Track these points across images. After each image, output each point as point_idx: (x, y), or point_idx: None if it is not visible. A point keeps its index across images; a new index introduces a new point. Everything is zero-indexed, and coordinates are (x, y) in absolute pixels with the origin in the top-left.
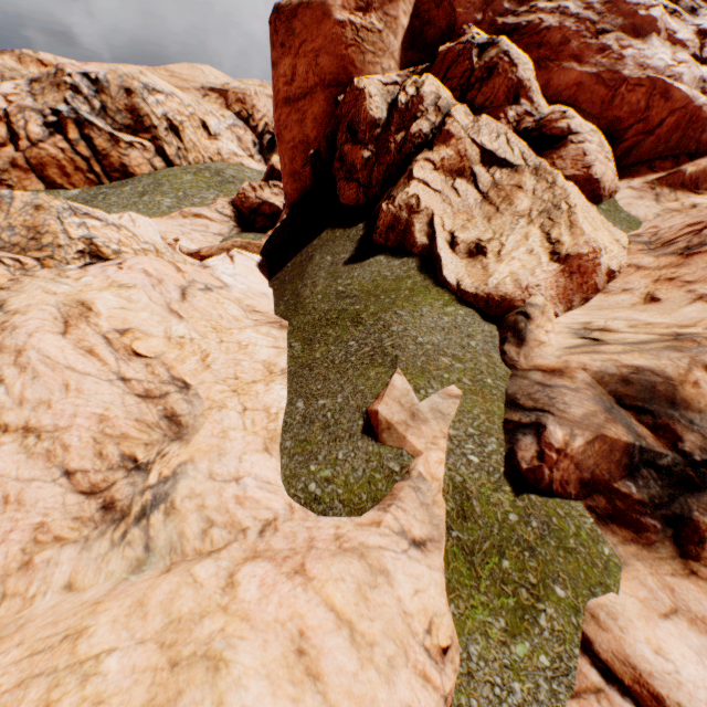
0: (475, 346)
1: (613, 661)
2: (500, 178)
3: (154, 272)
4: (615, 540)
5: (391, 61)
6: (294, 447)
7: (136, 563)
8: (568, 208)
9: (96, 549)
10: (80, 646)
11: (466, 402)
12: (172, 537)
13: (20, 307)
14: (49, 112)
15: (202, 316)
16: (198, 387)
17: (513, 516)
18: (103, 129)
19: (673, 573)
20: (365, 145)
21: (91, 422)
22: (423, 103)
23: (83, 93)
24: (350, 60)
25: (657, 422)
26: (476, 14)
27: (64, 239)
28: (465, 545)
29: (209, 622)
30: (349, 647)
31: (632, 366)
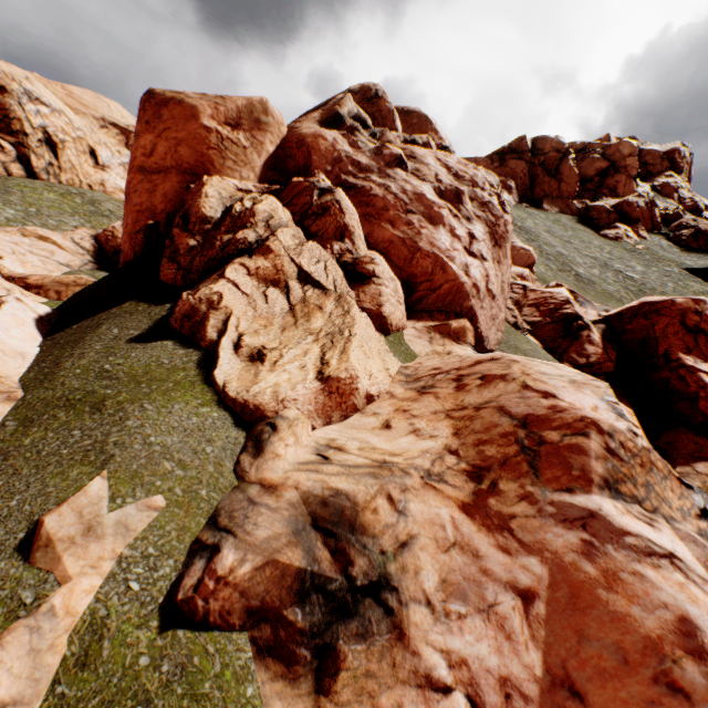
0: (210, 452)
1: None
2: (311, 296)
3: None
4: (267, 677)
5: (252, 173)
6: None
7: None
8: (349, 335)
9: None
10: None
11: (165, 516)
12: None
13: None
14: None
15: None
16: None
17: (145, 659)
18: None
19: None
20: (193, 234)
21: None
22: (255, 217)
23: None
24: (211, 159)
25: (339, 545)
26: (328, 166)
27: None
28: (68, 704)
29: None
30: None
31: (335, 488)
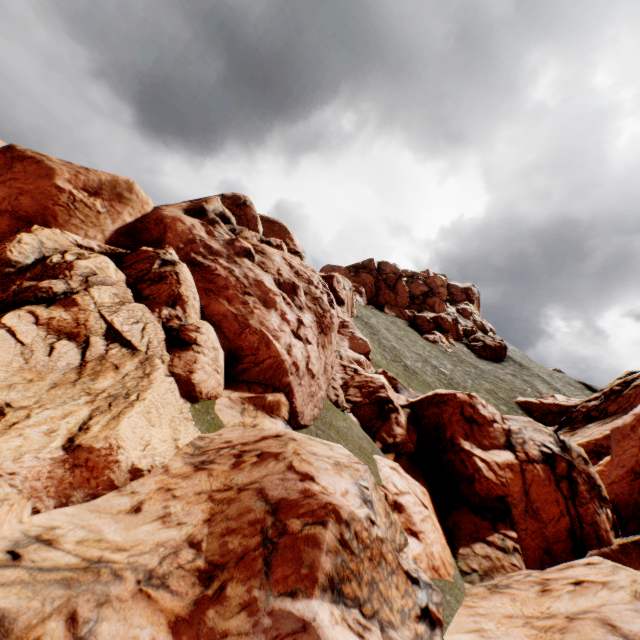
0: None
1: None
2: (114, 354)
3: None
4: None
5: (100, 234)
6: None
7: None
8: (136, 399)
9: None
10: None
11: None
12: None
13: None
14: None
15: None
16: None
17: None
18: None
19: None
20: None
21: None
22: (73, 270)
23: None
24: (55, 213)
25: None
26: (181, 243)
27: None
28: None
29: None
30: None
31: None
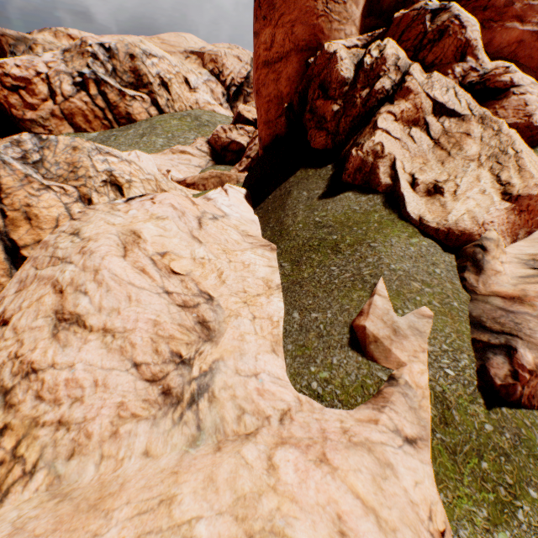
0: (440, 273)
1: None
2: (449, 126)
3: (178, 206)
4: None
5: (352, 27)
6: (295, 350)
7: (191, 439)
8: (514, 153)
9: (162, 426)
10: (174, 511)
11: (438, 322)
12: (216, 420)
13: (91, 235)
14: (76, 74)
15: (214, 241)
16: (218, 298)
17: (488, 423)
18: (114, 86)
19: None
20: (334, 100)
21: (148, 326)
22: (386, 63)
23: (100, 59)
24: (320, 28)
25: None
26: None
27: (93, 172)
28: (448, 444)
29: (265, 500)
30: (378, 532)
31: None
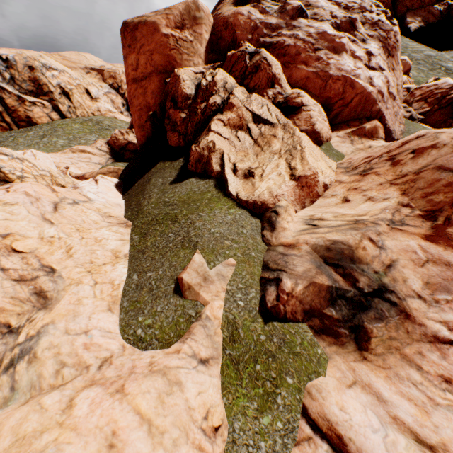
0: (246, 233)
1: (318, 418)
2: (264, 130)
3: (33, 193)
4: (325, 344)
5: (199, 59)
6: (129, 306)
7: (3, 401)
8: (301, 148)
9: None
10: None
11: (239, 268)
12: (33, 378)
13: None
14: None
15: (69, 222)
16: (62, 270)
17: (263, 337)
18: (12, 93)
19: (355, 360)
20: (182, 110)
21: None
22: (216, 86)
23: None
24: (173, 57)
25: (345, 272)
26: (248, 35)
27: None
28: (234, 358)
29: (47, 435)
30: (146, 437)
31: (332, 240)
